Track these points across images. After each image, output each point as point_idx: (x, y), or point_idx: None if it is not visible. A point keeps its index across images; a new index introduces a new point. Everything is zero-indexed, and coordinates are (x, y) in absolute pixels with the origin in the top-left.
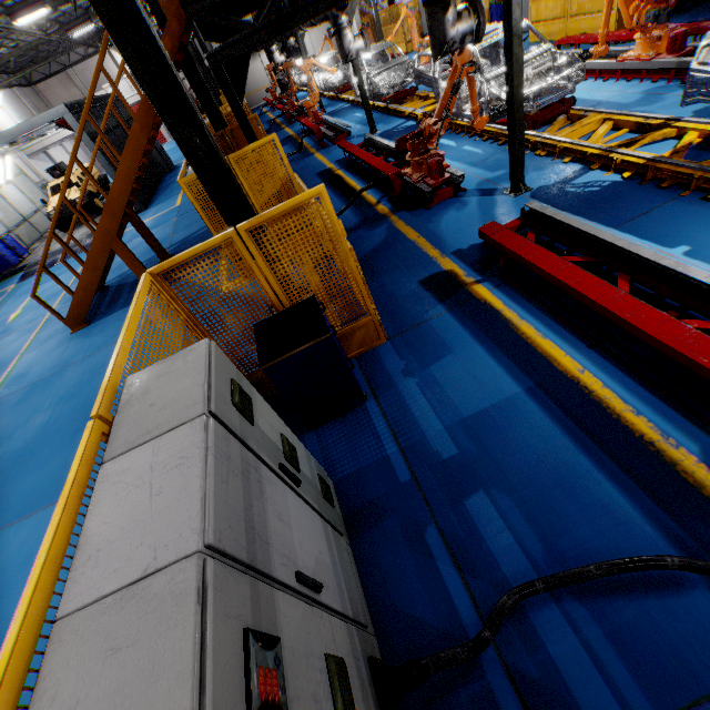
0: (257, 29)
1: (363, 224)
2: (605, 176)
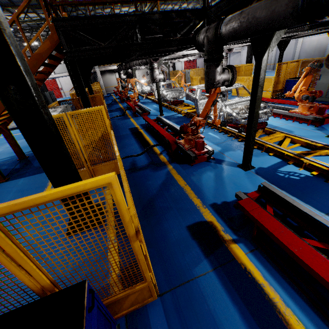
0: (104, 46)
1: (150, 166)
2: (299, 170)
